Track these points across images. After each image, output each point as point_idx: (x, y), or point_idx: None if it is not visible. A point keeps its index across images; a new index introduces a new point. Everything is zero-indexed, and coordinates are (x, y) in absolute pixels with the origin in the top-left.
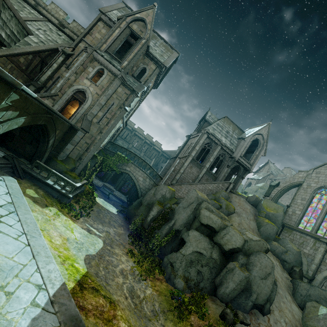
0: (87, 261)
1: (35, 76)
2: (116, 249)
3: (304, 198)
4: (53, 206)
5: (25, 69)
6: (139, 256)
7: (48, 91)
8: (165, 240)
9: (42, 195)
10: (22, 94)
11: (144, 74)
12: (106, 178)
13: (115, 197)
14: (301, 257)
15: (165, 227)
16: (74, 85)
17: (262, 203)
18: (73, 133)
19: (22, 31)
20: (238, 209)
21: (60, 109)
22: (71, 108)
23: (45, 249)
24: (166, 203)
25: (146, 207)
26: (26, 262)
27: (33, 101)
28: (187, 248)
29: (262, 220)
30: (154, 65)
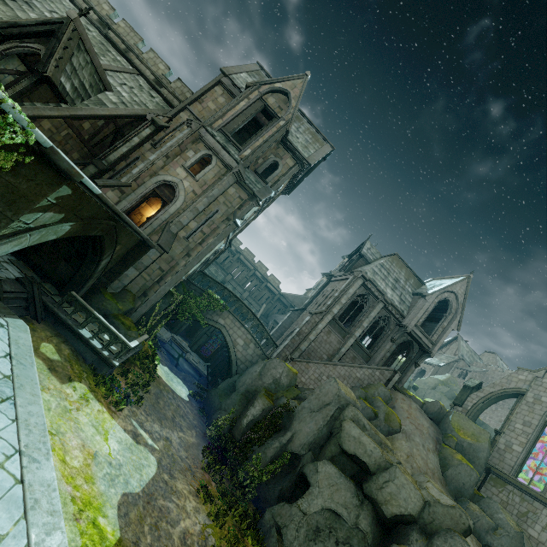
0: (122, 511)
1: (101, 152)
2: (179, 481)
3: (528, 422)
4: (81, 381)
5: (89, 139)
6: (218, 501)
7: (116, 176)
8: (269, 471)
9: (66, 357)
10: (78, 187)
11: (274, 172)
12: (178, 326)
13: (188, 365)
14: (523, 545)
15: (273, 442)
16: (161, 173)
17: (451, 418)
18: (142, 252)
19: (97, 85)
20: (407, 424)
21: (129, 208)
22: (146, 206)
23: (51, 491)
24: (279, 395)
25: (242, 396)
26: (8, 527)
27: (93, 199)
28: (313, 499)
29: (450, 454)
30: (292, 160)
